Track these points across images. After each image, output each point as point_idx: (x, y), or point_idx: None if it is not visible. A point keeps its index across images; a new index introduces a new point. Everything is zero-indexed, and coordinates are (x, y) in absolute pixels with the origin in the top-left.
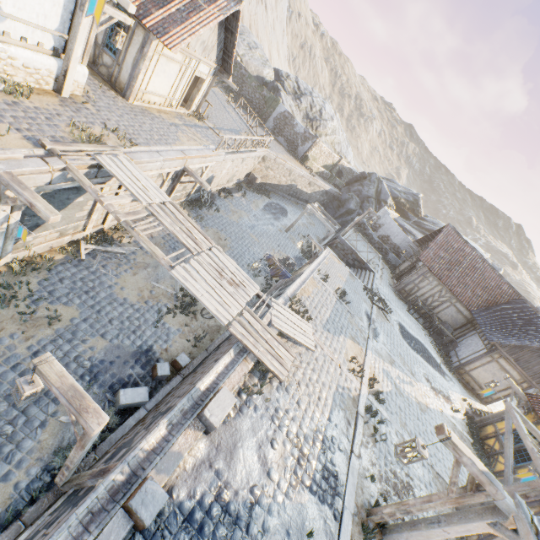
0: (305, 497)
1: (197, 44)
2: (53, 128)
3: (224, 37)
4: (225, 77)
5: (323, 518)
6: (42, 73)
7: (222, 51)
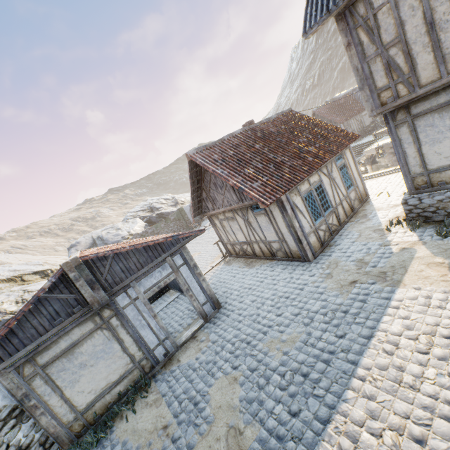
0: None
1: None
2: None
3: None
4: None
5: None
6: None
7: None
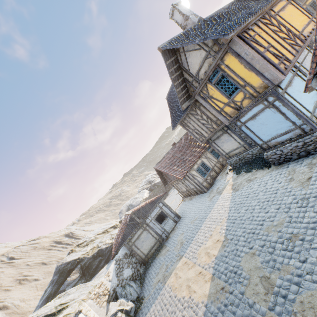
0: None
1: None
2: None
3: None
4: None
5: None
6: None
7: None
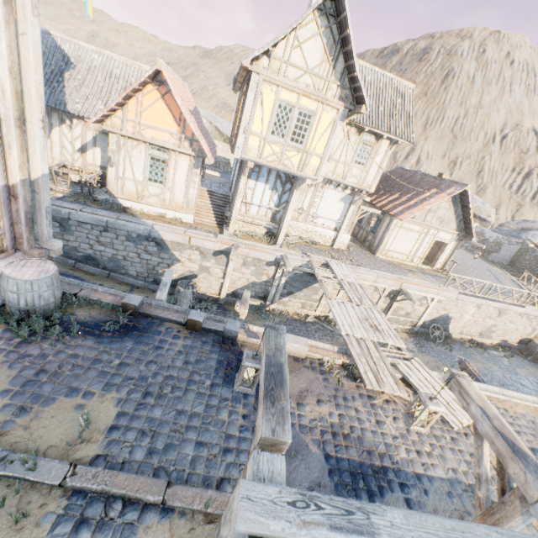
0: (316, 450)
1: (432, 219)
2: (317, 253)
3: (461, 212)
4: (468, 239)
5: (319, 481)
6: (327, 238)
7: (462, 221)
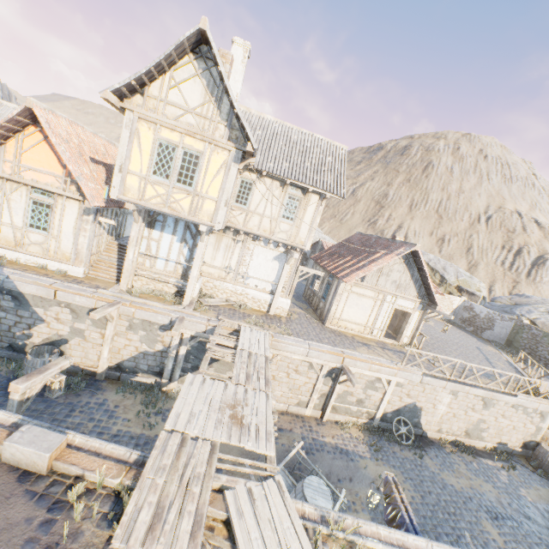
0: None
1: (386, 283)
2: (240, 318)
3: (419, 276)
4: (432, 307)
5: None
6: (262, 302)
7: (422, 287)
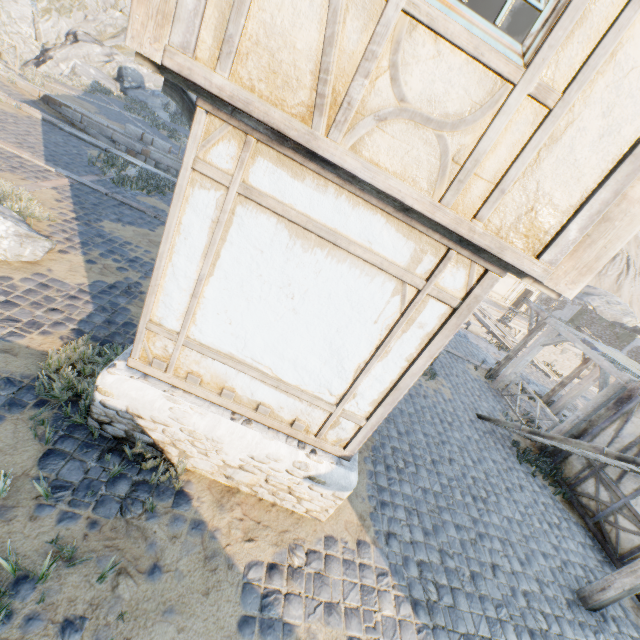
0: None
1: None
2: None
3: None
4: None
5: None
6: None
7: None
